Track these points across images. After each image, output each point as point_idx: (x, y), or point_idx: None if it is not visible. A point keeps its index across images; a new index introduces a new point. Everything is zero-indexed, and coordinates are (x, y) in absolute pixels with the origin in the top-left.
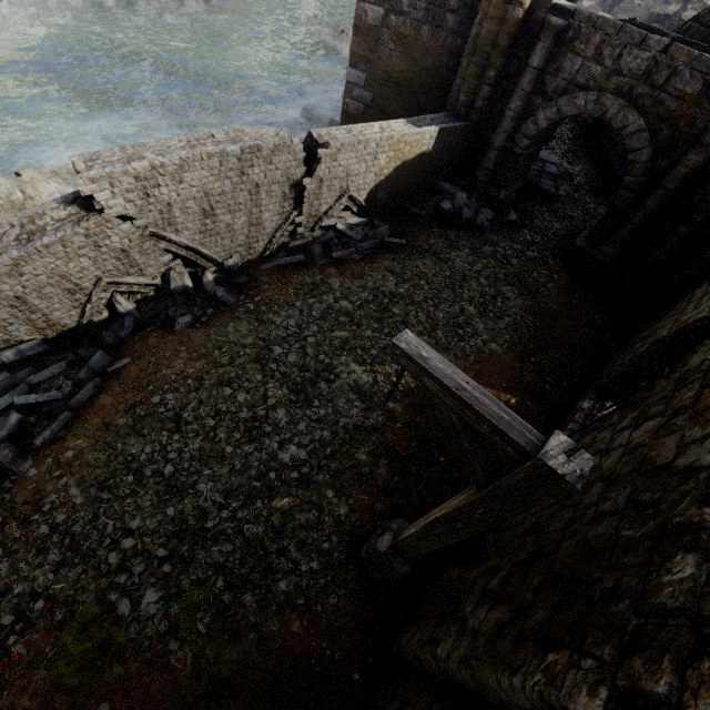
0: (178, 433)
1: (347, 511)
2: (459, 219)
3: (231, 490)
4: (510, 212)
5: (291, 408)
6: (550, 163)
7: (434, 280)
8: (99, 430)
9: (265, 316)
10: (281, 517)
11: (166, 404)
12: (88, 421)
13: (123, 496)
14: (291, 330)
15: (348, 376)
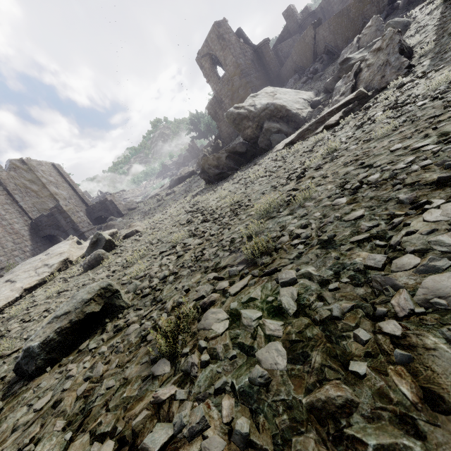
0: None
1: None
2: None
3: None
4: None
5: None
6: None
7: None
8: None
9: None
10: None
11: None
12: None
13: None
14: None
15: None
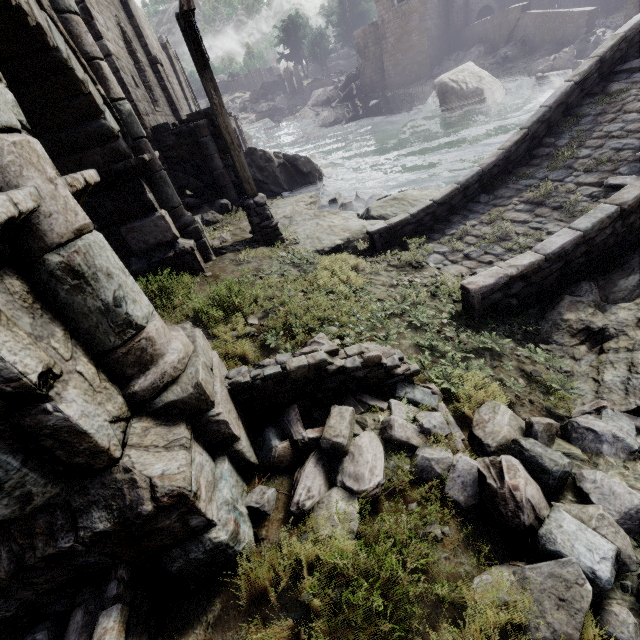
0: None
1: None
2: None
3: None
4: None
5: None
6: None
7: None
8: None
9: None
10: None
11: None
12: None
13: None
14: None
15: None
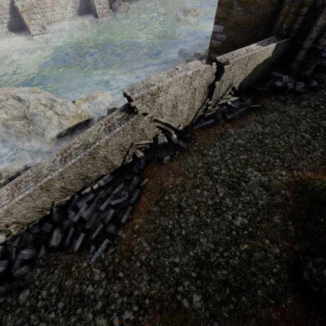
0: (181, 213)
1: (279, 251)
2: (286, 89)
3: (216, 241)
4: (313, 81)
5: (231, 197)
6: (323, 52)
7: (281, 123)
8: (146, 214)
9: (203, 152)
10: (245, 255)
11: (172, 199)
12: (139, 210)
13: (167, 246)
14: (217, 157)
15: (254, 178)
